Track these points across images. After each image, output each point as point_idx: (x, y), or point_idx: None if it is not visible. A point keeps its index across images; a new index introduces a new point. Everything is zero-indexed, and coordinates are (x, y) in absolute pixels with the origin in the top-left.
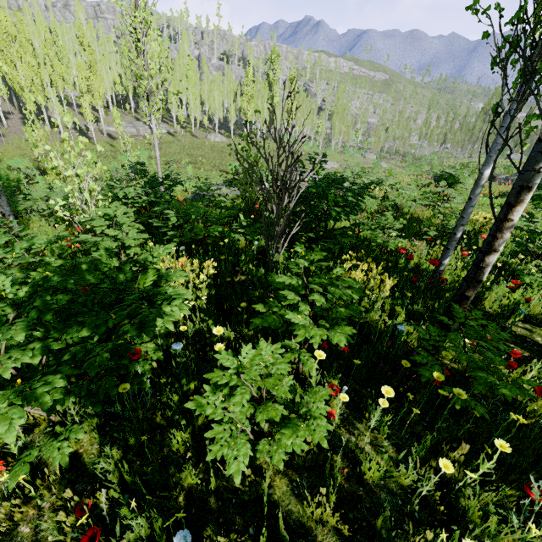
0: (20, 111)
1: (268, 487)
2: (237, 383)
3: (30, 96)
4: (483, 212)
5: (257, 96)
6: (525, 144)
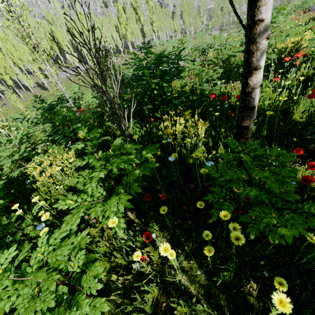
0: (8, 87)
1: None
2: (50, 262)
3: (6, 77)
4: (292, 38)
5: (129, 22)
6: None
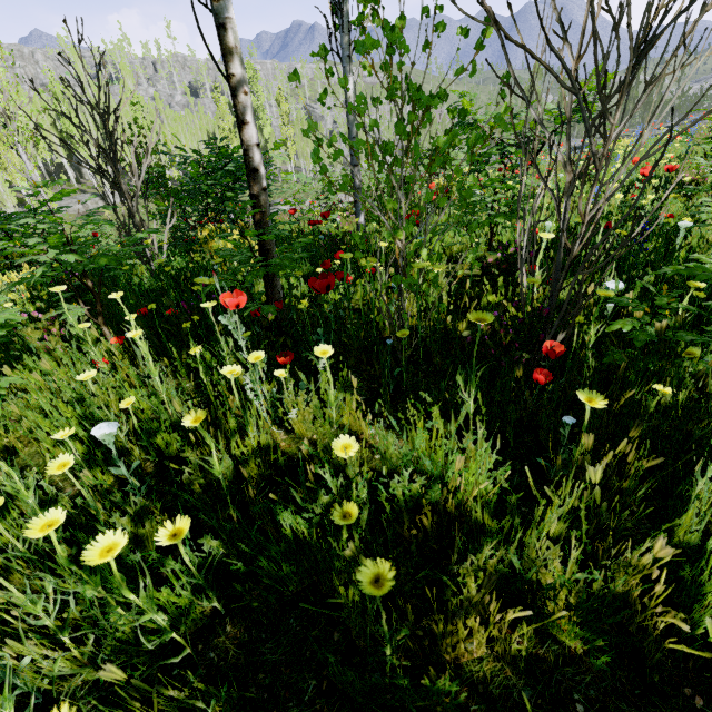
0: None
1: (6, 451)
2: None
3: None
4: None
5: None
6: None
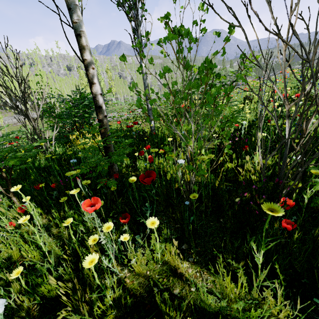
0: None
1: None
2: None
3: None
4: None
5: None
6: (152, 44)
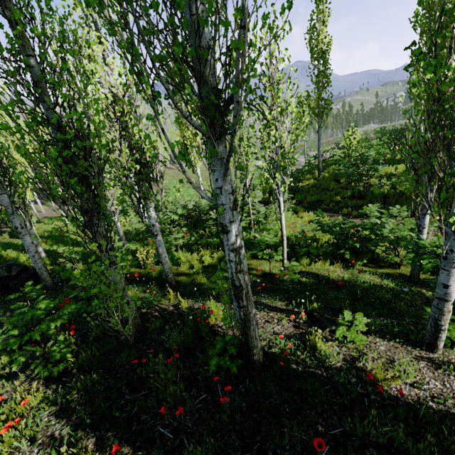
0: None
1: None
2: None
3: None
4: None
5: None
6: None
